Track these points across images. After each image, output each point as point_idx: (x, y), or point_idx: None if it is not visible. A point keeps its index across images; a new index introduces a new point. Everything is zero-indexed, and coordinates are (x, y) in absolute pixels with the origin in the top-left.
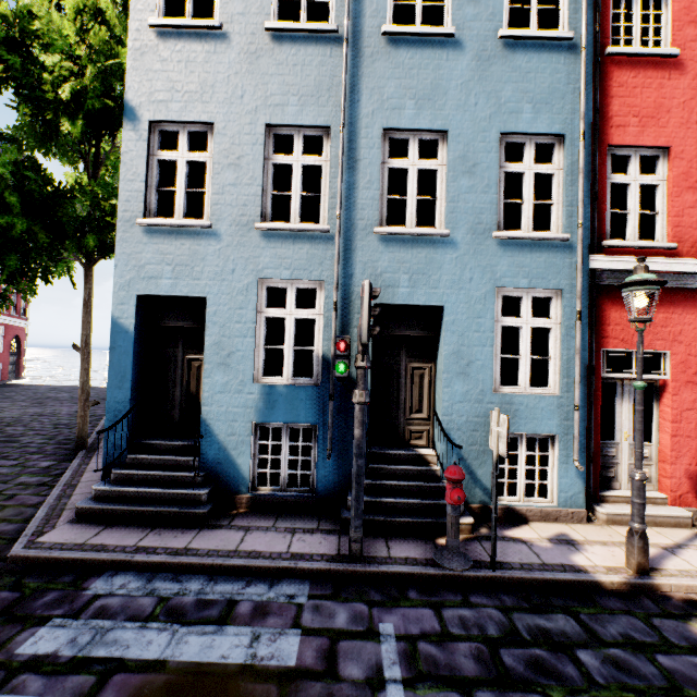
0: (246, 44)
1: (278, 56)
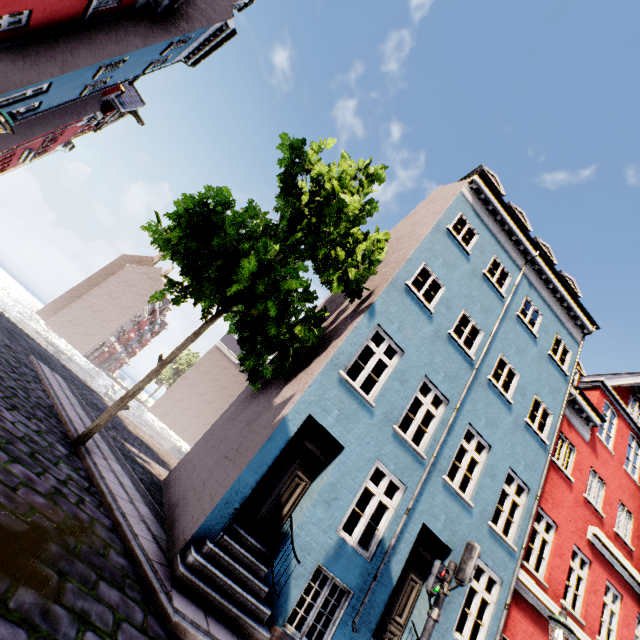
0: (437, 330)
1: (446, 347)
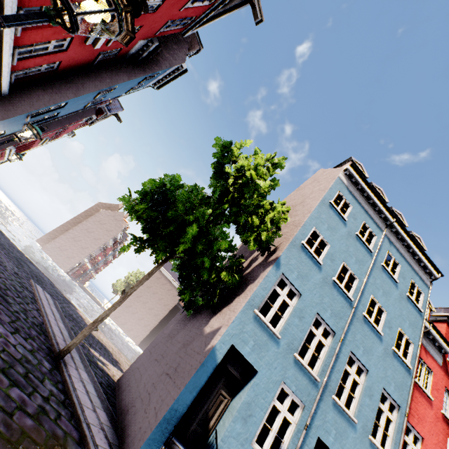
0: (325, 277)
1: (332, 291)
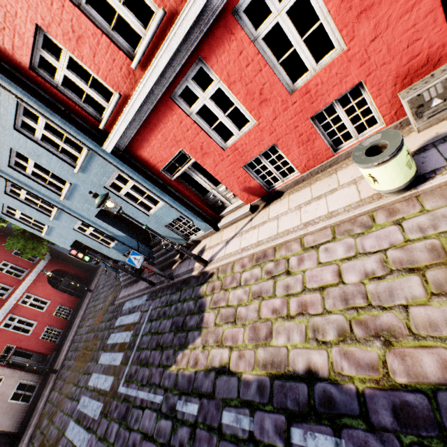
0: None
1: None
